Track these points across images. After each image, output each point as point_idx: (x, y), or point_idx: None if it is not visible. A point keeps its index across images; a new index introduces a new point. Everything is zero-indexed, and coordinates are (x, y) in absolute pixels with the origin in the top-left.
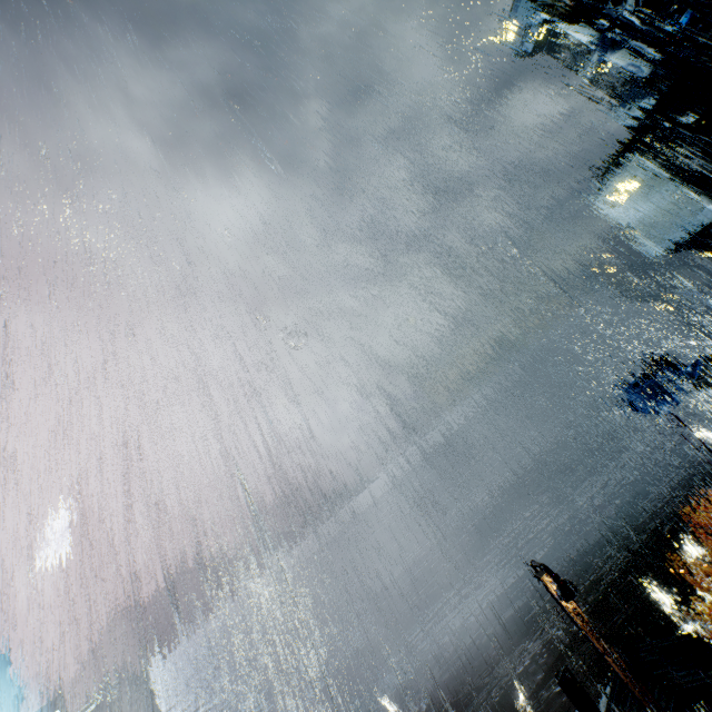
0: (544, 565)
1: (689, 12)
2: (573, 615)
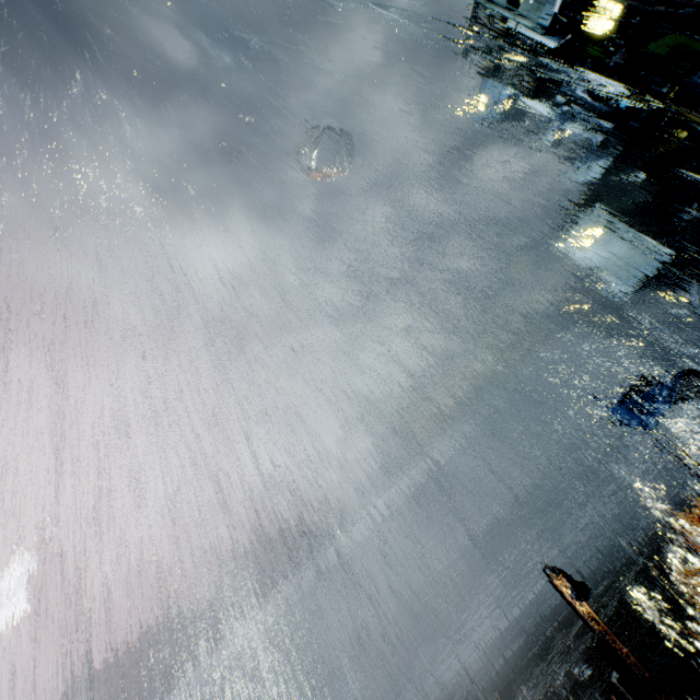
0: (557, 567)
1: (631, 92)
2: (588, 619)
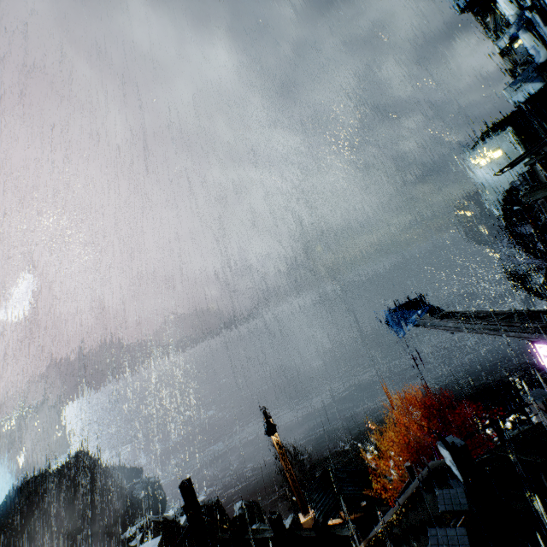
0: (265, 412)
1: None
2: (275, 444)
